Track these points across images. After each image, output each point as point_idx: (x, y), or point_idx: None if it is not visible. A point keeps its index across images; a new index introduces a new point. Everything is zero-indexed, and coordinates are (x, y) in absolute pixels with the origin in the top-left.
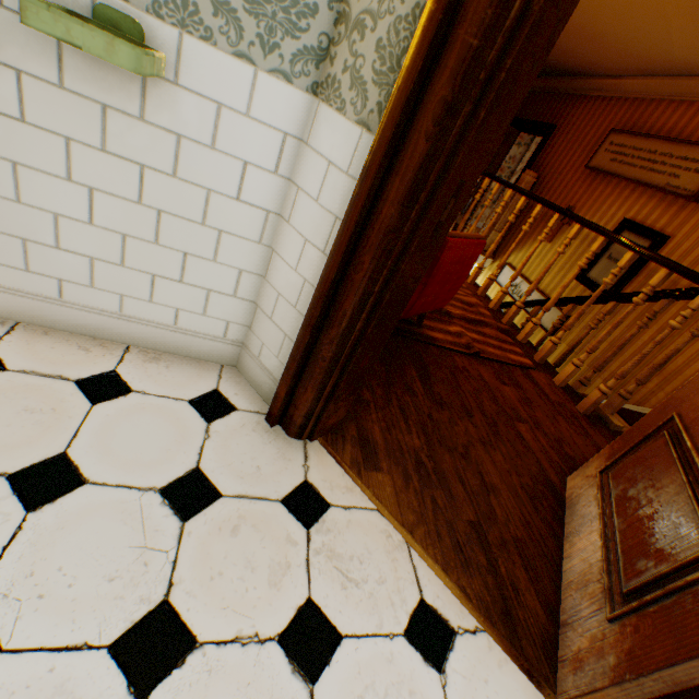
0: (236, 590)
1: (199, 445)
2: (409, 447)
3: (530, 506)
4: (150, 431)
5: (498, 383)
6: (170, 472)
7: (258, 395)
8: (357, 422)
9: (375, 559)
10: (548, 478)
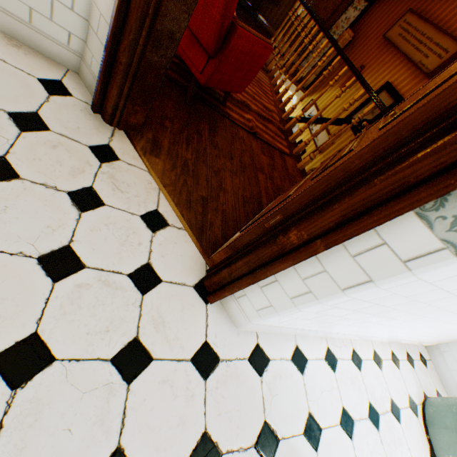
0: (48, 169)
1: (40, 103)
2: (183, 156)
3: (242, 204)
4: (6, 83)
5: (260, 153)
6: (17, 108)
7: (90, 95)
8: (155, 134)
9: (137, 188)
10: (261, 199)
